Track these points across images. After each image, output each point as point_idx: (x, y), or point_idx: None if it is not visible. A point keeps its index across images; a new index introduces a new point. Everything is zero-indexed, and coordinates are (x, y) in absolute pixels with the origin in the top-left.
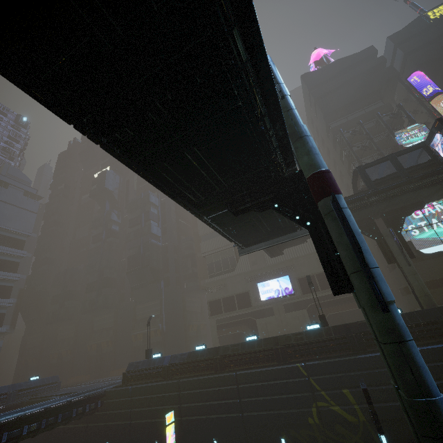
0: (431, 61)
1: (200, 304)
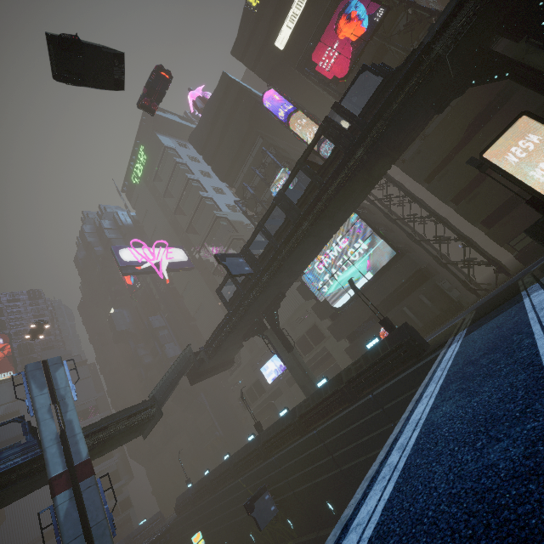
0: (276, 67)
1: None
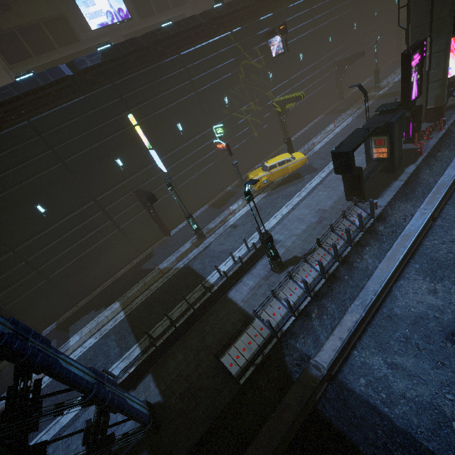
0: None
1: None
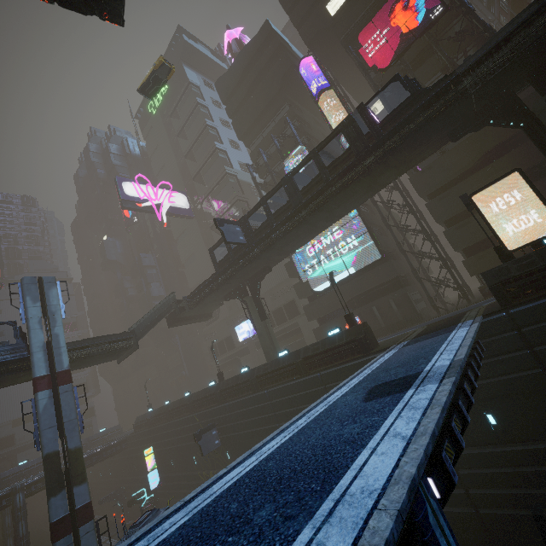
0: (322, 32)
1: None
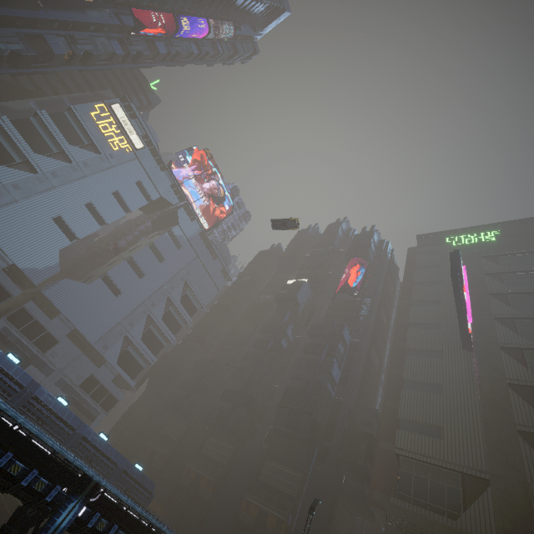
0: None
1: (349, 527)
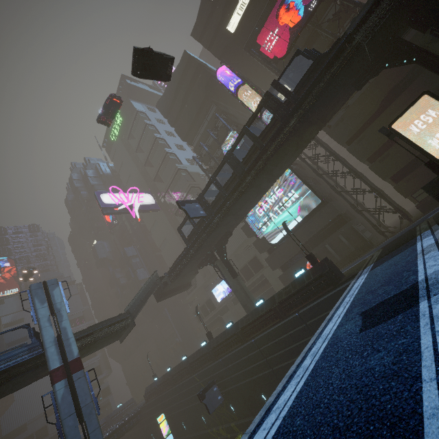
0: (228, 47)
1: None
